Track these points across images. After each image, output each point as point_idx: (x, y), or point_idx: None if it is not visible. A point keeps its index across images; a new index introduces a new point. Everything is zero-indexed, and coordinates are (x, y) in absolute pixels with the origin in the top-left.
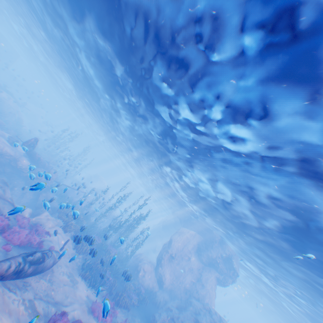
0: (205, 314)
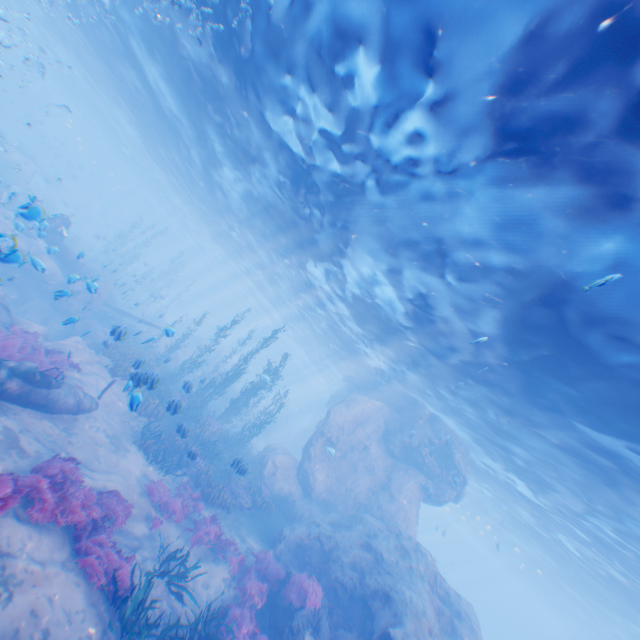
0: (387, 537)
